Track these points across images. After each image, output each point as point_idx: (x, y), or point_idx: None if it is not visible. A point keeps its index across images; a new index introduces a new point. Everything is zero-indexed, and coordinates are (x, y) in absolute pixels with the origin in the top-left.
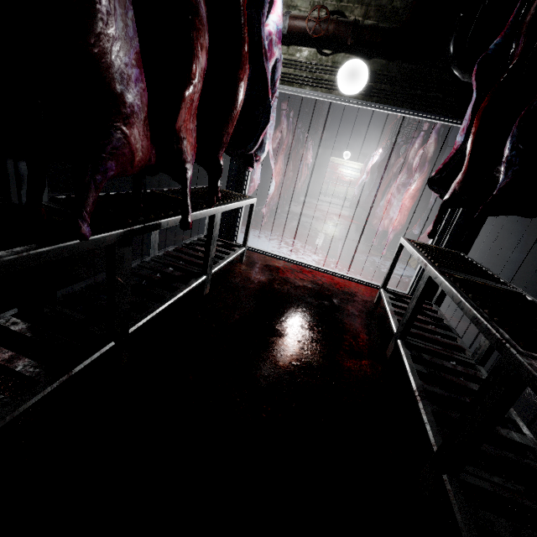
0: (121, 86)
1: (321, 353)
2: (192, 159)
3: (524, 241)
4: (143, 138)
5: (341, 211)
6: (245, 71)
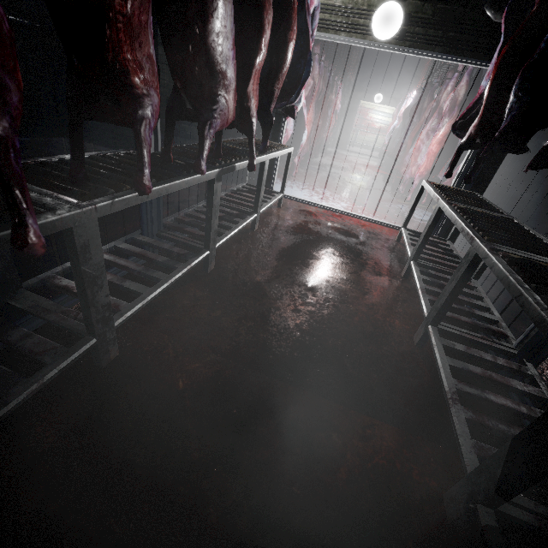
0: (225, 65)
1: (350, 271)
2: (256, 114)
3: (539, 182)
4: (234, 101)
5: (370, 161)
6: (294, 33)
